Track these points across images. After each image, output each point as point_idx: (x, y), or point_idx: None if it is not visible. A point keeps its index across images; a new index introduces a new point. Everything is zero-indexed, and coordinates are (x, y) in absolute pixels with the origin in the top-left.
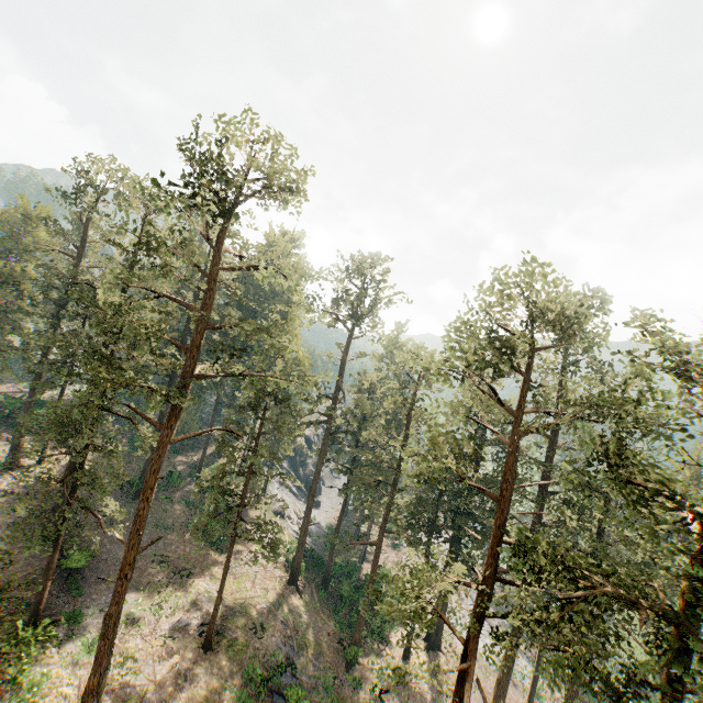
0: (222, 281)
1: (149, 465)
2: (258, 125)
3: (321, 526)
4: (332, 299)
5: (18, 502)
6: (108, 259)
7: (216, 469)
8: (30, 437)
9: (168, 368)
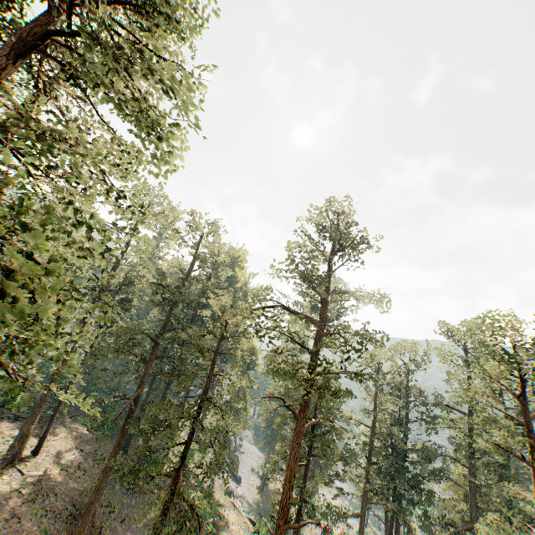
0: (334, 302)
1: (292, 453)
2: (351, 205)
3: (250, 503)
4: (313, 307)
5: (32, 503)
6: (170, 265)
7: (277, 453)
8: (12, 424)
9: (287, 365)
